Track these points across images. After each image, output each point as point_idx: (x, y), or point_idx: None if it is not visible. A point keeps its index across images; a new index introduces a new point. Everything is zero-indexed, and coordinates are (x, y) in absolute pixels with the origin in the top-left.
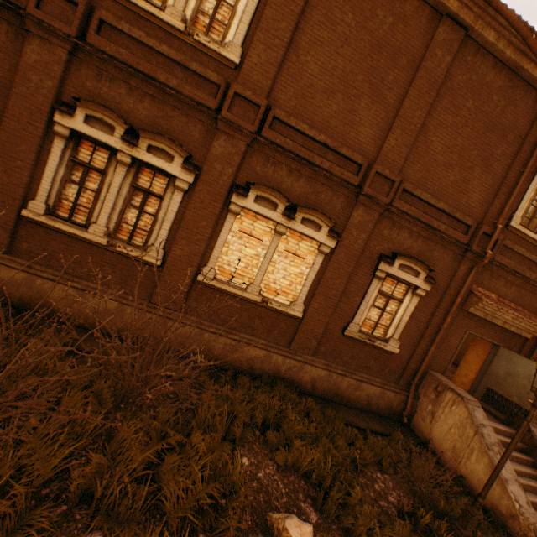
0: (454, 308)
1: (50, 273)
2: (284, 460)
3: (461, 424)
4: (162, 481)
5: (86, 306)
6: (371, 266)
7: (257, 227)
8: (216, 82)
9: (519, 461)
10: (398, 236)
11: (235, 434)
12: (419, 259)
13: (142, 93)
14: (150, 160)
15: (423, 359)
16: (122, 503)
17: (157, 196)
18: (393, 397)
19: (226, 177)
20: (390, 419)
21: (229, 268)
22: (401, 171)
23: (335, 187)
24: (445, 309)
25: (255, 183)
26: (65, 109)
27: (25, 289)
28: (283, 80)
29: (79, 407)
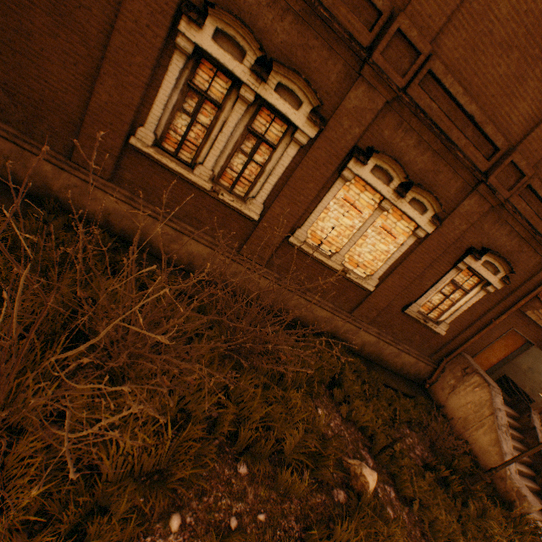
0: (514, 309)
1: (151, 209)
2: (345, 413)
3: (480, 403)
4: (270, 424)
5: (182, 248)
6: (455, 256)
7: (361, 198)
8: (380, 8)
9: (512, 437)
10: (497, 232)
11: (316, 391)
12: (507, 260)
13: (285, 6)
14: (275, 102)
15: (462, 343)
16: (257, 444)
17: (270, 145)
18: (423, 367)
19: (349, 137)
20: (413, 383)
21: (321, 234)
22: (536, 163)
23: (458, 169)
24: (504, 307)
25: (380, 152)
26: (194, 16)
27: (127, 221)
28: (458, 19)
29: (207, 358)
